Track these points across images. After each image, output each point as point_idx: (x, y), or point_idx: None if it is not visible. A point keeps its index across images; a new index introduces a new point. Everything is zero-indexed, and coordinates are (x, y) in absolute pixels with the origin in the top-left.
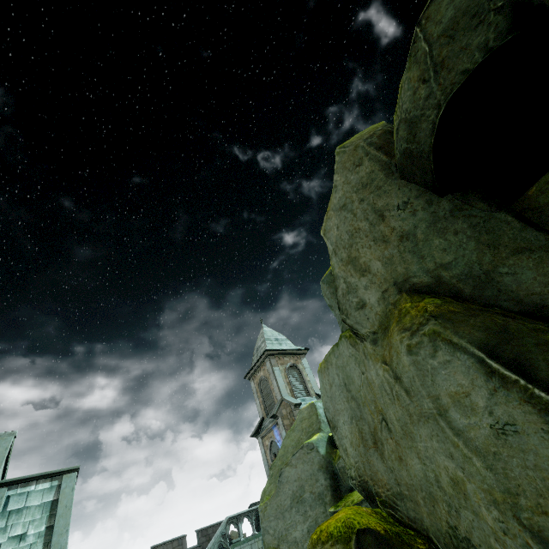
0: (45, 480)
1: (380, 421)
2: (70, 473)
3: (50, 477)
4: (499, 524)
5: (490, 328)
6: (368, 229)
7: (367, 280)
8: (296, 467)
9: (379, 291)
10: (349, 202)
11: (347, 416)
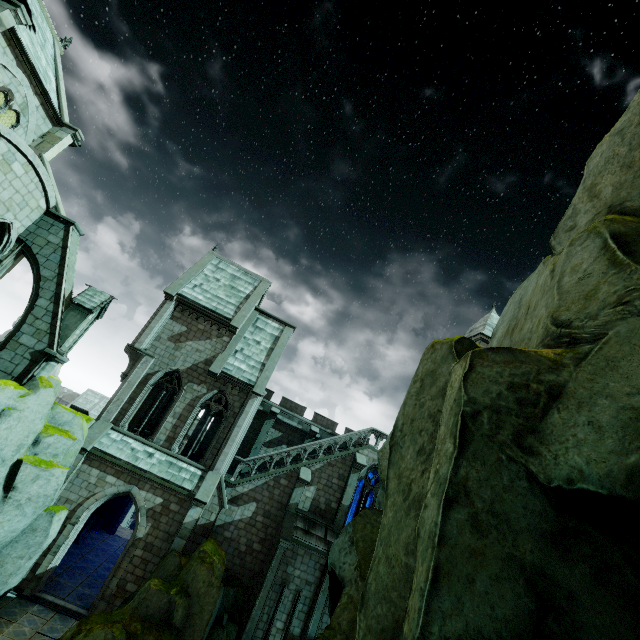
0: (277, 322)
1: (525, 312)
2: (290, 328)
3: (279, 322)
4: (542, 325)
5: (639, 229)
6: (624, 155)
7: (591, 205)
8: None
9: (593, 214)
10: (627, 126)
11: (507, 321)
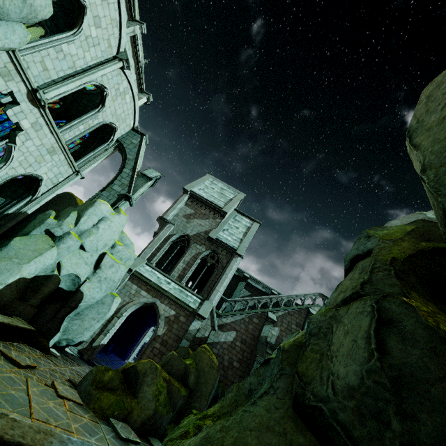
0: (248, 219)
1: None
2: (257, 223)
3: (250, 219)
4: None
5: None
6: None
7: None
8: (402, 220)
9: None
10: None
11: None
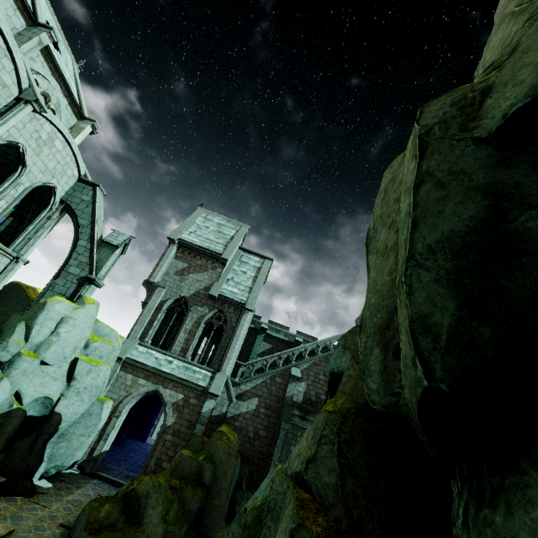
0: (257, 257)
1: None
2: (269, 260)
3: (259, 256)
4: None
5: None
6: None
7: None
8: None
9: None
10: None
11: None
